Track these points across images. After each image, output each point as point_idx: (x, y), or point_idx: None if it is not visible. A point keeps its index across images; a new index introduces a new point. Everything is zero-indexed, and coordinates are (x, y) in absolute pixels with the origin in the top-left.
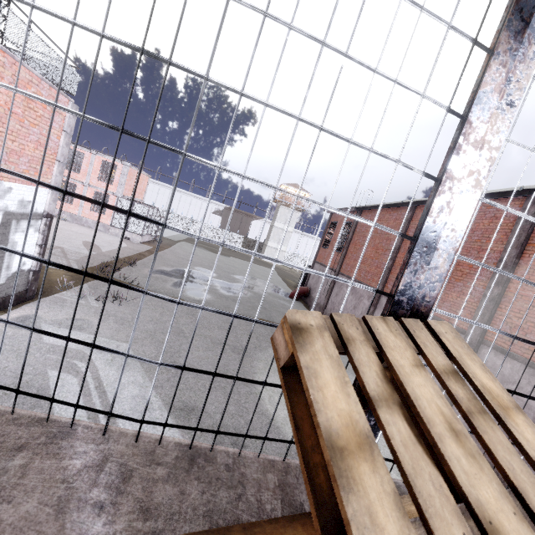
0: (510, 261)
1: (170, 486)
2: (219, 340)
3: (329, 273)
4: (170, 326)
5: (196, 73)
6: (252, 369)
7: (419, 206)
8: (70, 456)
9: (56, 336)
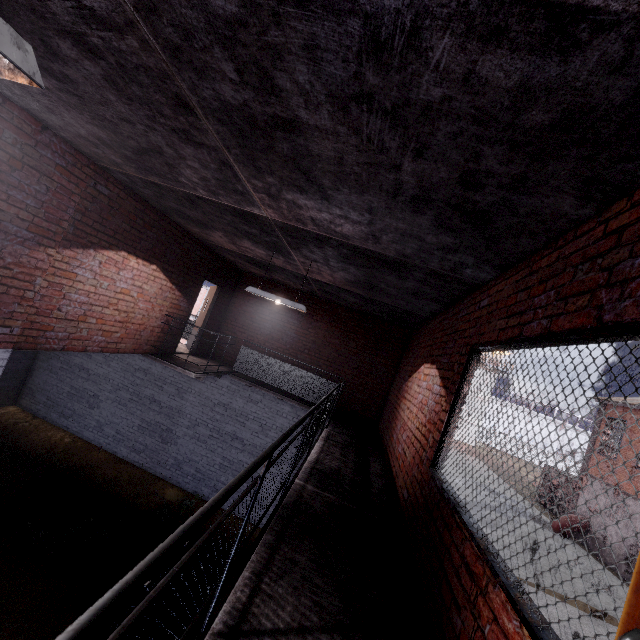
0: None
1: None
2: None
3: (639, 508)
4: None
5: None
6: None
7: None
8: None
9: None
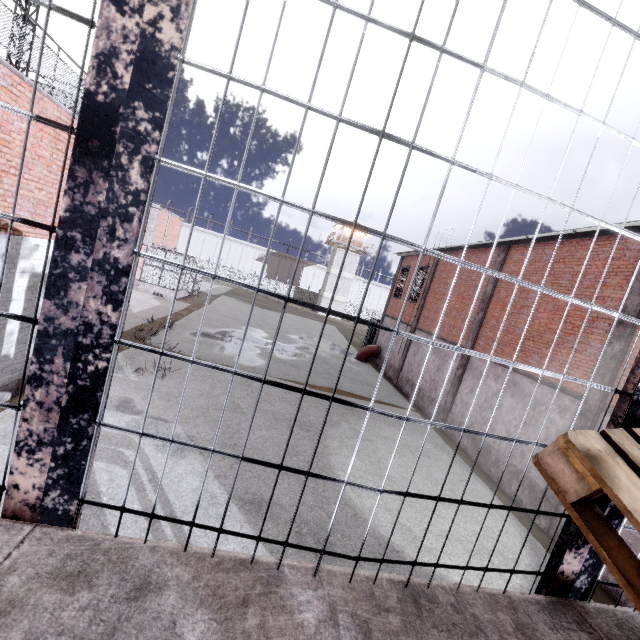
0: (633, 310)
1: (414, 639)
2: (283, 415)
3: (404, 329)
4: (396, 447)
5: (441, 157)
6: (325, 450)
7: (513, 246)
8: (298, 609)
9: (267, 465)
